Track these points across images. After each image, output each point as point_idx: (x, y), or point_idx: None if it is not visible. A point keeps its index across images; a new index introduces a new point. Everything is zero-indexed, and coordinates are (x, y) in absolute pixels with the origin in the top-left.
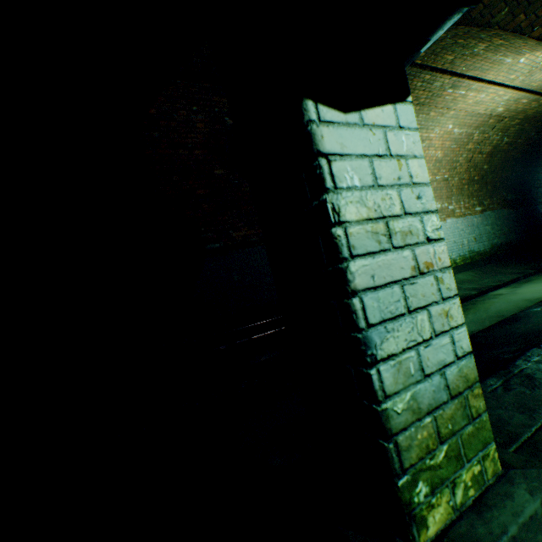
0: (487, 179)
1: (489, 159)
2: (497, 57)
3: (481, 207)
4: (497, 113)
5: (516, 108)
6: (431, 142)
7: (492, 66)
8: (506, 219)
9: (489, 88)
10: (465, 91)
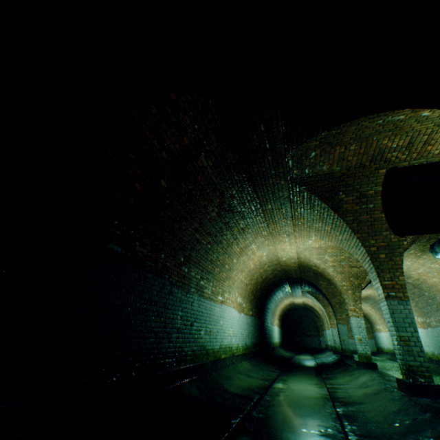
0: (257, 294)
1: (261, 283)
2: (313, 233)
3: (252, 312)
4: (281, 260)
5: (287, 262)
6: (254, 257)
7: (305, 236)
8: (257, 326)
9: (293, 245)
10: (288, 240)
